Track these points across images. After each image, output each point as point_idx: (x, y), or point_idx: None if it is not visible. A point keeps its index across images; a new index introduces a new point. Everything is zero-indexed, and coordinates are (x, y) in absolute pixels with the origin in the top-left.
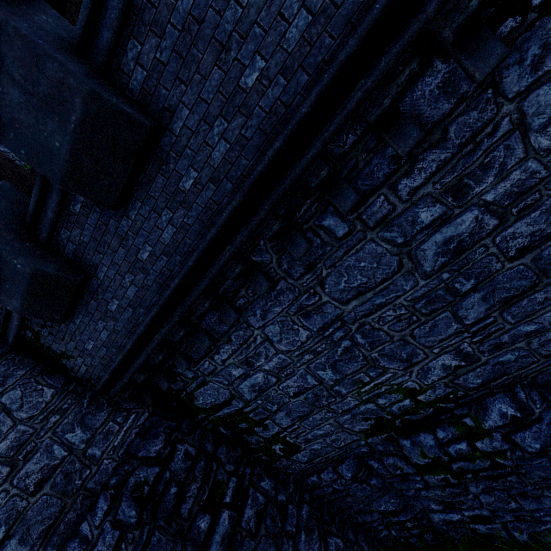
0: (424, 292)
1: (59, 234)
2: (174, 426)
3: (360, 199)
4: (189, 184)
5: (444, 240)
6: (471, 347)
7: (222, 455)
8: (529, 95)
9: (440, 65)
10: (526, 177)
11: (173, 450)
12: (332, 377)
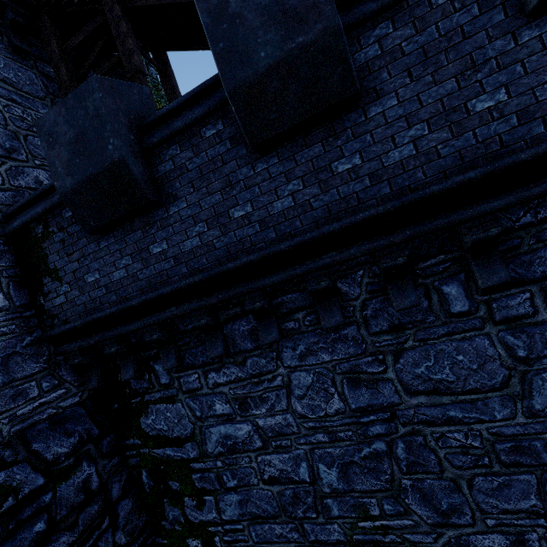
0: (516, 432)
1: (168, 148)
2: (95, 434)
3: (510, 281)
4: (344, 168)
5: None
6: (540, 543)
7: (122, 512)
8: None
9: None
10: None
11: (75, 466)
12: (333, 482)
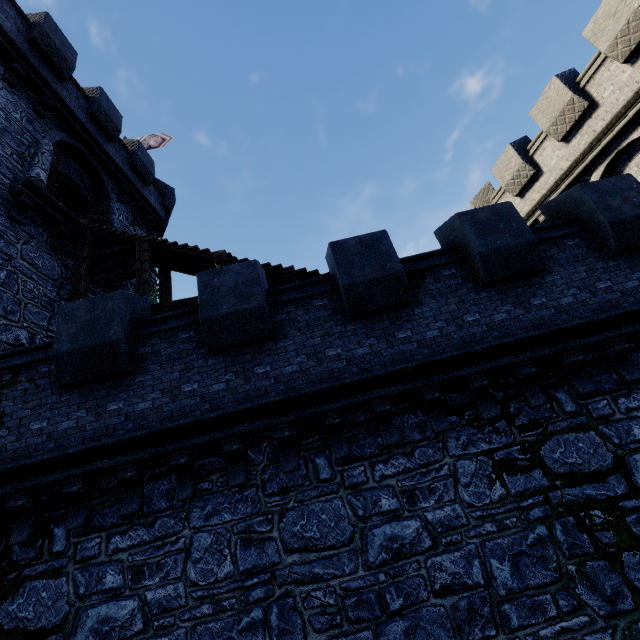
0: (359, 585)
1: (152, 338)
2: None
3: (349, 455)
4: (261, 371)
5: (391, 535)
6: None
7: None
8: (460, 460)
9: (419, 414)
10: (454, 516)
11: None
12: None
